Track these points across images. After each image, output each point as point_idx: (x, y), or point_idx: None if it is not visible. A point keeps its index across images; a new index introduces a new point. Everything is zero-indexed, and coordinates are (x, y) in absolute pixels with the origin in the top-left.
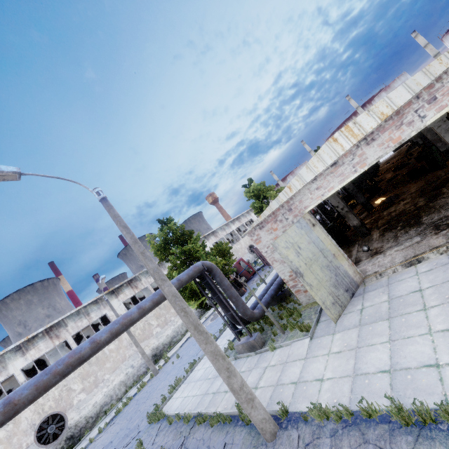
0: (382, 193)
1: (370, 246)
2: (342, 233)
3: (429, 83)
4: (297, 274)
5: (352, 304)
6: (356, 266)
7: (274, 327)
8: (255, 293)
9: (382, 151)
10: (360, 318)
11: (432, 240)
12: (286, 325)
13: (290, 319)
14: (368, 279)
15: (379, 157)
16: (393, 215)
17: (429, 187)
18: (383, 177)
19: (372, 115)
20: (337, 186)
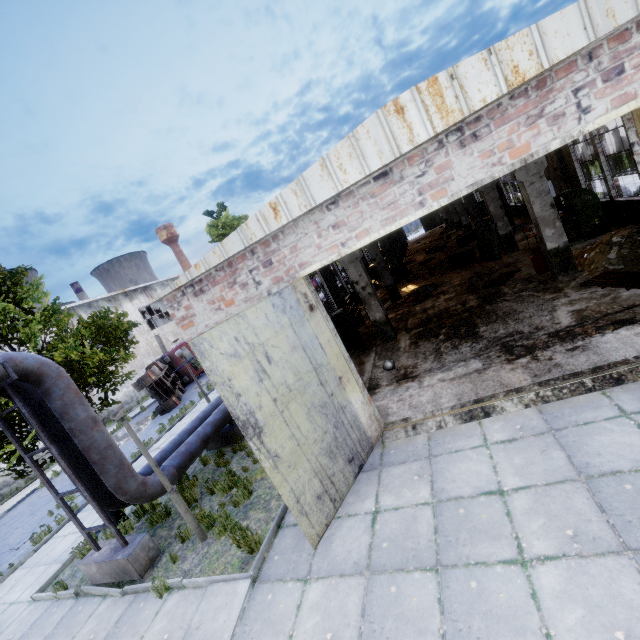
0: (412, 278)
1: (395, 361)
2: (354, 329)
3: (622, 27)
4: (248, 429)
5: (356, 492)
6: (373, 404)
7: (193, 511)
8: (191, 411)
9: (484, 171)
10: (372, 545)
11: (505, 372)
12: (215, 516)
13: (228, 497)
14: (391, 433)
15: (477, 183)
16: (430, 314)
17: (481, 282)
18: (413, 258)
19: (494, 66)
20: (378, 231)
